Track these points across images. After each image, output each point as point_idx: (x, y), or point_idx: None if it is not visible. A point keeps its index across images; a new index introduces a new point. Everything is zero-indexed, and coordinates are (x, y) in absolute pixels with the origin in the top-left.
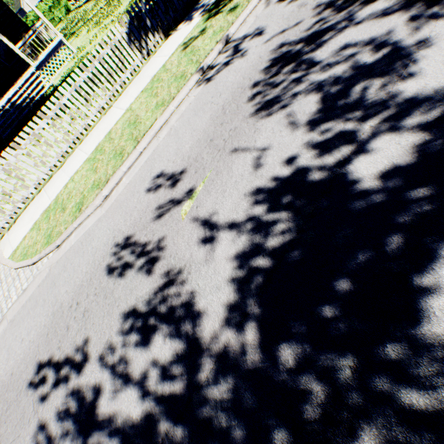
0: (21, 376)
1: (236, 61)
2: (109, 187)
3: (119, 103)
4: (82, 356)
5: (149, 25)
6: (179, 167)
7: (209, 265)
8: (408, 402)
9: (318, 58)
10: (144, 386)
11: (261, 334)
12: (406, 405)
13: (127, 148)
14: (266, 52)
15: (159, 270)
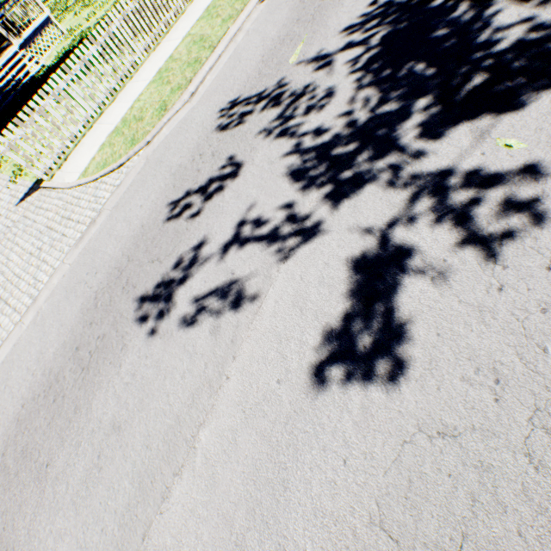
0: (157, 220)
1: None
2: (195, 85)
3: (170, 38)
4: (227, 172)
5: None
6: (271, 46)
7: (331, 74)
8: (496, 52)
9: None
10: (303, 148)
11: (392, 79)
12: (494, 53)
13: (203, 56)
14: None
15: (283, 99)
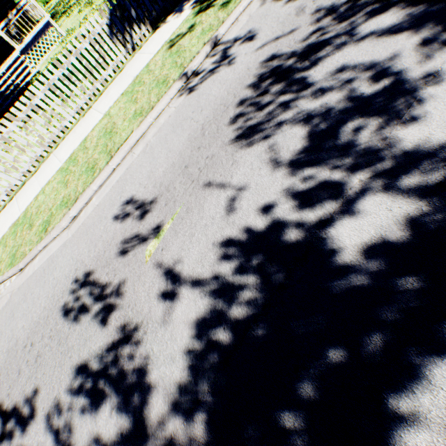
0: None
1: (223, 70)
2: (78, 207)
3: (99, 105)
4: (29, 411)
5: (134, 15)
6: (150, 195)
7: (166, 327)
8: None
9: (311, 79)
10: None
11: (211, 431)
12: None
13: (100, 163)
14: (256, 63)
15: (115, 321)
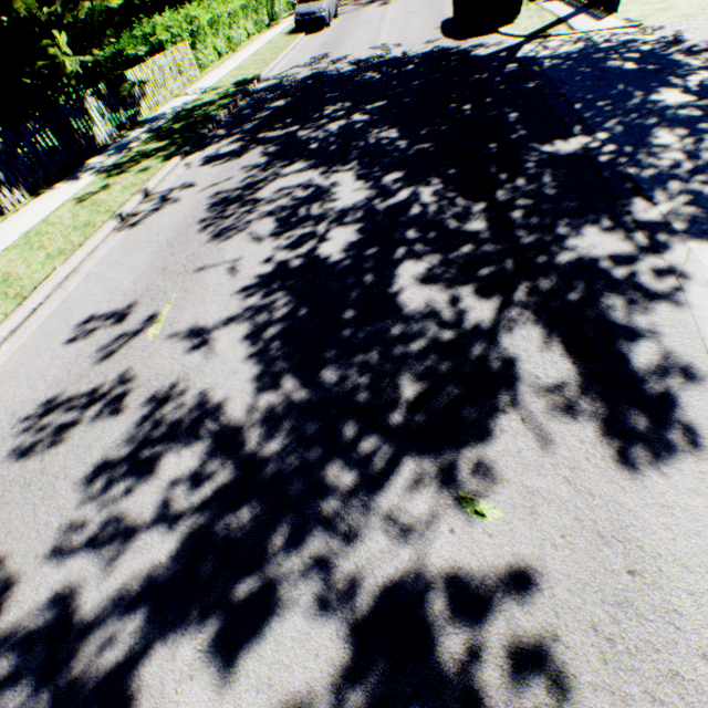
0: None
1: (169, 207)
2: None
3: None
4: None
5: (3, 178)
6: (122, 303)
7: (213, 361)
8: (417, 348)
9: (261, 197)
10: (167, 517)
11: (300, 377)
12: (417, 351)
13: (2, 309)
14: (204, 198)
15: (135, 401)
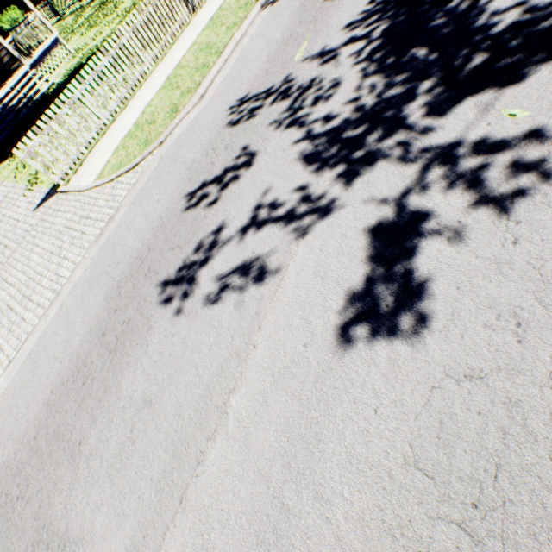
0: (174, 211)
1: None
2: (204, 87)
3: (177, 48)
4: (241, 162)
5: None
6: (276, 47)
7: (336, 67)
8: (493, 34)
9: None
10: (314, 135)
11: (395, 66)
12: (492, 35)
13: (210, 61)
14: None
15: (291, 93)
